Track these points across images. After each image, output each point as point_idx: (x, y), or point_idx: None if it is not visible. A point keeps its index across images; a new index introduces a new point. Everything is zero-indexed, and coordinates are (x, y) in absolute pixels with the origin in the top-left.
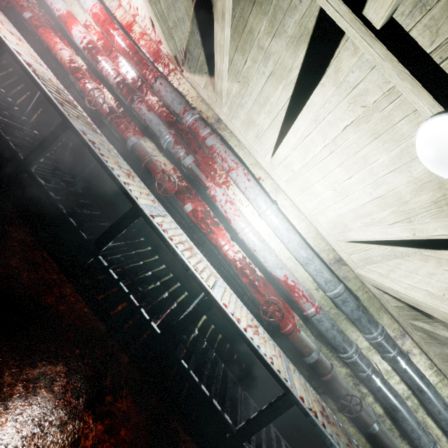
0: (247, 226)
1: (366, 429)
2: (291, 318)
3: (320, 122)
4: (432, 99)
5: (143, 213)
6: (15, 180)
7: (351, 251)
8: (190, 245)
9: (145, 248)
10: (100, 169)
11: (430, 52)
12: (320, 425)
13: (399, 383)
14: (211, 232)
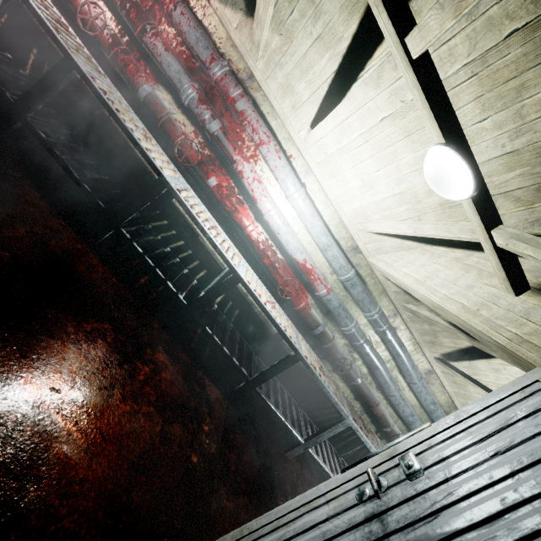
0: (273, 208)
1: (352, 382)
2: (305, 298)
3: (361, 108)
4: (439, 131)
5: (170, 187)
6: (8, 129)
7: (367, 241)
8: (214, 223)
9: (161, 222)
10: (101, 120)
11: (466, 63)
12: (318, 375)
13: (384, 351)
14: (236, 211)
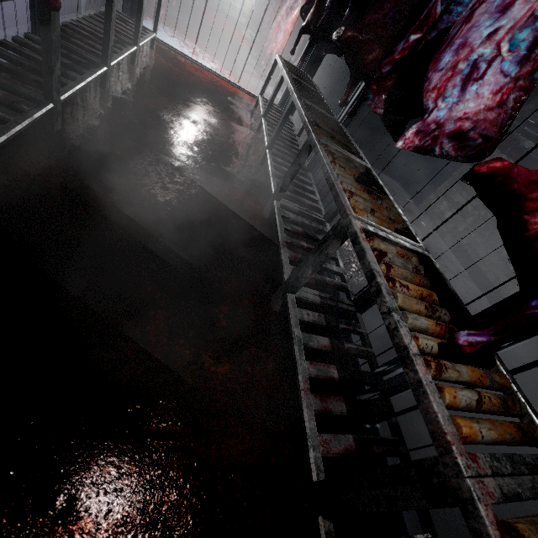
0: None
1: None
2: None
3: None
4: None
5: None
6: None
7: None
8: None
9: None
10: None
11: None
12: None
13: None
14: None
